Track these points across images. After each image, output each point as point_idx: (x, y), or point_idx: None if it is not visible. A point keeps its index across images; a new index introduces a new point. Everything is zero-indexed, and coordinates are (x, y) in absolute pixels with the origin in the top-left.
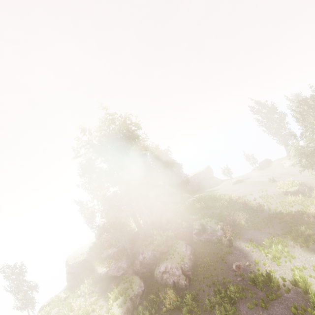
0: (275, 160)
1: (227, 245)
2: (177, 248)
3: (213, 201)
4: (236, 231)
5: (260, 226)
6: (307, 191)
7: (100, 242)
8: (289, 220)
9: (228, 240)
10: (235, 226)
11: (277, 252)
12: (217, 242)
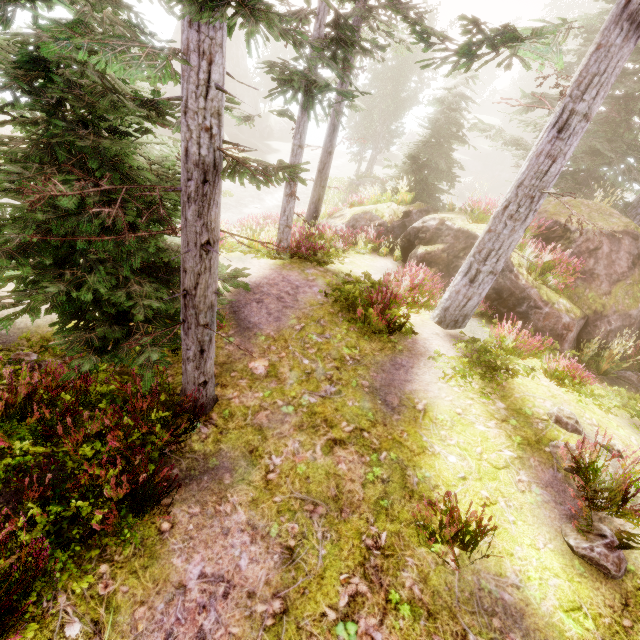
0: None
1: None
2: None
3: None
4: None
5: None
6: None
7: None
8: None
9: None
10: None
11: None
12: None
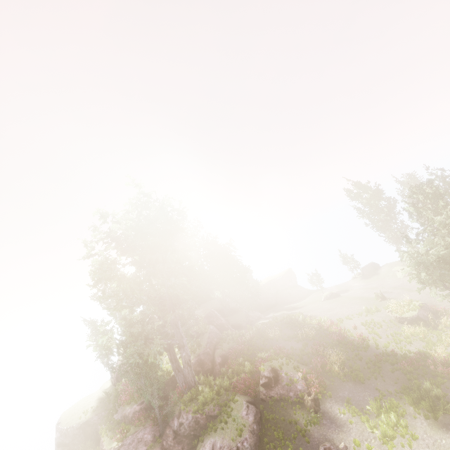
0: (384, 265)
1: (311, 409)
2: (233, 411)
3: (294, 327)
4: (326, 382)
5: (362, 375)
6: (431, 318)
7: (116, 392)
8: (407, 368)
9: (312, 401)
10: (324, 373)
11: (390, 426)
12: (297, 402)
